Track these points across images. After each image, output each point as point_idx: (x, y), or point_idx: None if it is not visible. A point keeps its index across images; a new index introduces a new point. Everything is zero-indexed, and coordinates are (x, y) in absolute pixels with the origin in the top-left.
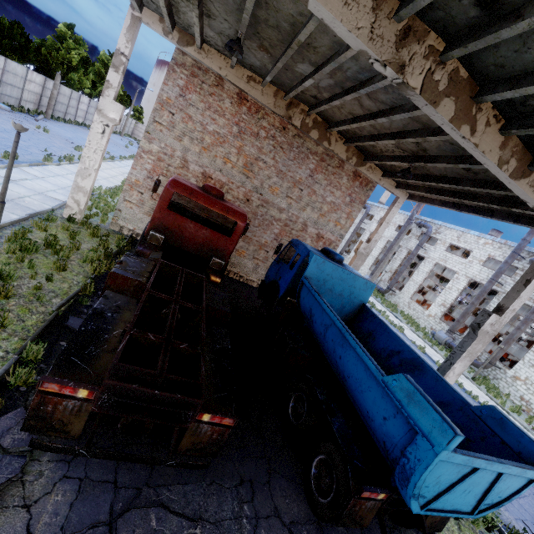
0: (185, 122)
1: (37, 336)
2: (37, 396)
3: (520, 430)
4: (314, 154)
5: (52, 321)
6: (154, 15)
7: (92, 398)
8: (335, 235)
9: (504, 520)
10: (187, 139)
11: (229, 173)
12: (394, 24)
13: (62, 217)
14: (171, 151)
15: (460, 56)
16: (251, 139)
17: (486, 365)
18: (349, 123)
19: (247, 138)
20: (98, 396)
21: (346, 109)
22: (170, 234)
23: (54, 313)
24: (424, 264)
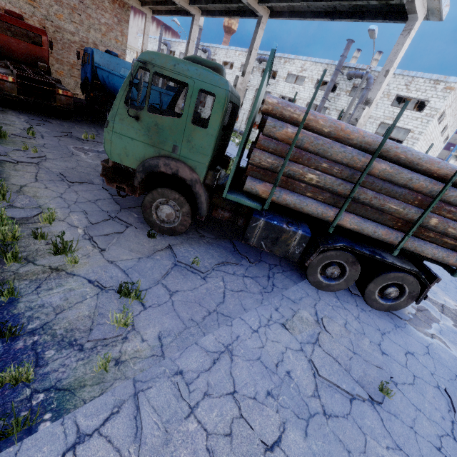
0: None
1: None
2: None
3: (172, 86)
4: None
5: None
6: None
7: (15, 82)
8: (119, 51)
9: None
10: None
11: (18, 5)
12: None
13: None
14: None
15: None
16: None
17: None
18: None
19: None
20: (17, 80)
21: None
22: (2, 49)
23: None
24: None
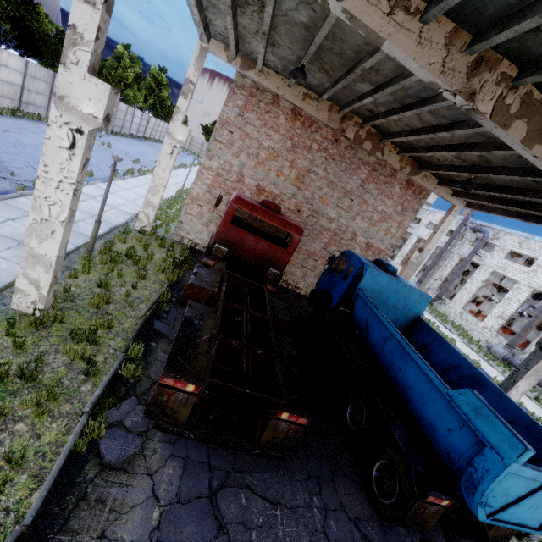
0: (243, 139)
1: (134, 337)
2: (157, 388)
3: None
4: (365, 164)
5: (143, 324)
6: (220, 45)
7: (197, 392)
8: (384, 244)
9: None
10: (243, 155)
11: (282, 186)
12: (466, 57)
13: (135, 229)
14: (229, 167)
15: (534, 82)
16: (304, 152)
17: None
18: (405, 135)
19: (300, 152)
20: (202, 391)
21: (403, 122)
22: (232, 247)
23: (144, 317)
24: (479, 271)
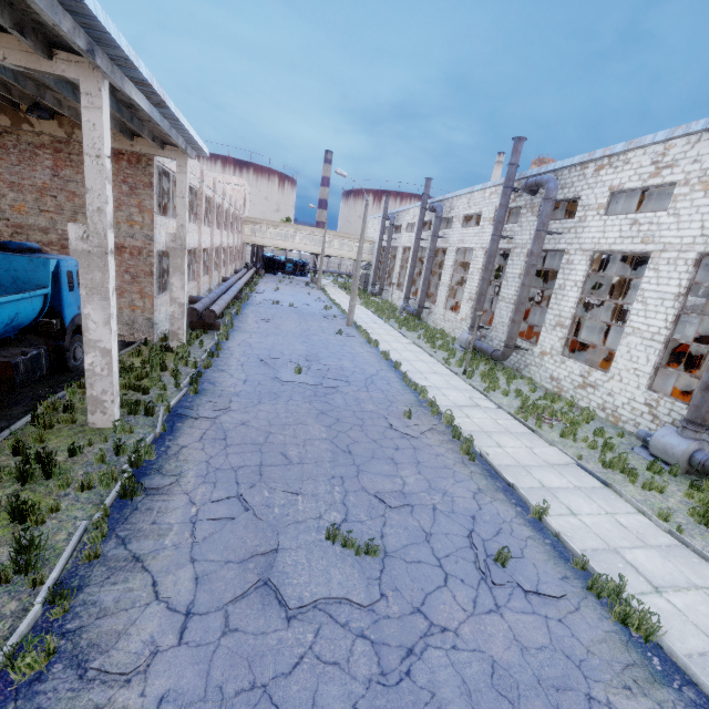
0: None
1: None
2: None
3: None
4: (42, 148)
5: None
6: None
7: None
8: (139, 239)
9: (156, 482)
10: None
11: None
12: None
13: None
14: None
15: None
16: None
17: (505, 352)
18: None
19: None
20: None
21: None
22: None
23: None
24: (447, 257)
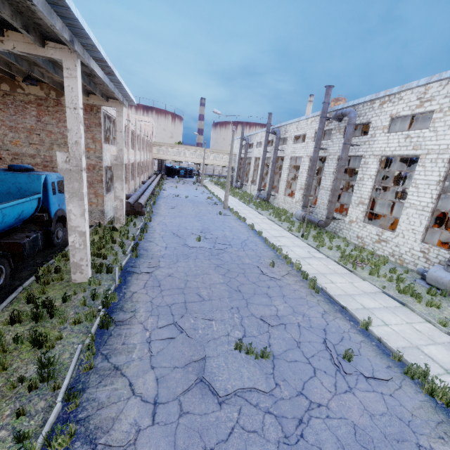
0: None
1: None
2: None
3: None
4: (29, 103)
5: None
6: None
7: None
8: (93, 159)
9: (121, 317)
10: None
11: None
12: None
13: None
14: None
15: None
16: None
17: (326, 222)
18: None
19: None
20: None
21: None
22: None
23: None
24: (284, 162)
